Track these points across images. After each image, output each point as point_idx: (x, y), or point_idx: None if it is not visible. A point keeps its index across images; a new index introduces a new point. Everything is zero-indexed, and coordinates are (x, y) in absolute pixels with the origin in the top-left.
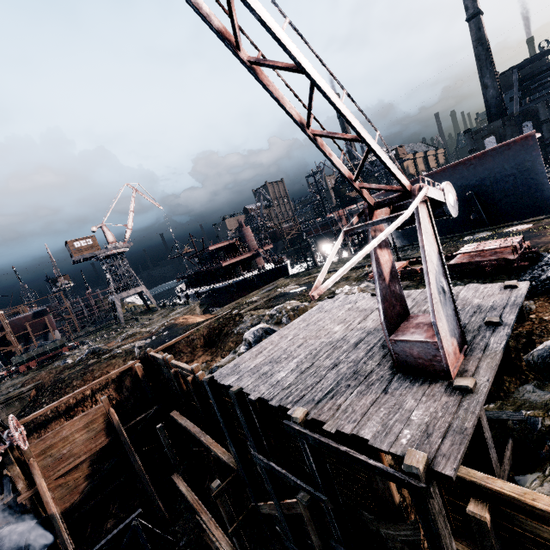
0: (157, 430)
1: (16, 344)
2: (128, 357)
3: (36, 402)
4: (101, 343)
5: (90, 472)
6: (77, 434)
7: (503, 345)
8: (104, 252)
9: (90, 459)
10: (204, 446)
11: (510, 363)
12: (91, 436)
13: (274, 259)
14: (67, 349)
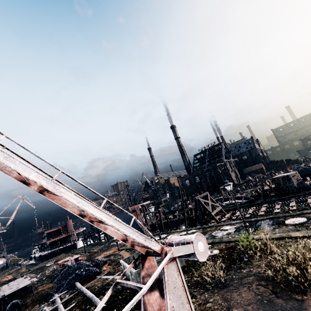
0: None
1: None
2: None
3: None
4: None
5: None
6: None
7: None
8: None
9: None
10: None
11: (3, 307)
12: None
13: (71, 240)
14: None
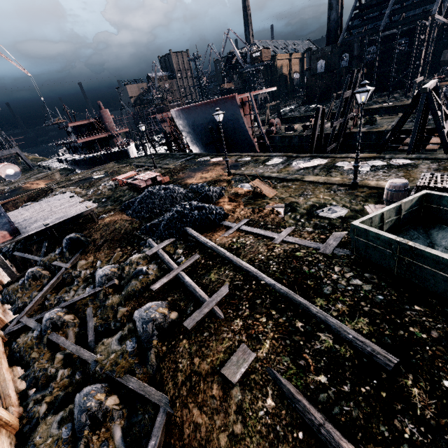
0: None
1: None
2: None
3: None
4: None
5: None
6: None
7: (27, 235)
8: None
9: None
10: None
11: (55, 240)
12: None
13: (117, 143)
14: None
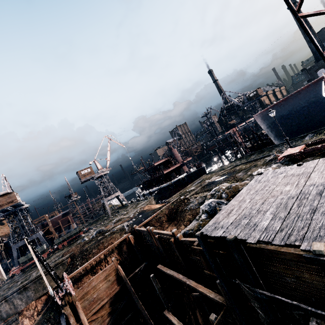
0: (151, 278)
1: (54, 233)
2: (122, 232)
3: (73, 265)
4: (101, 227)
5: (110, 310)
6: (101, 284)
7: None
8: (96, 175)
9: (109, 301)
10: (183, 289)
11: None
12: (109, 285)
13: (195, 164)
14: (82, 233)
